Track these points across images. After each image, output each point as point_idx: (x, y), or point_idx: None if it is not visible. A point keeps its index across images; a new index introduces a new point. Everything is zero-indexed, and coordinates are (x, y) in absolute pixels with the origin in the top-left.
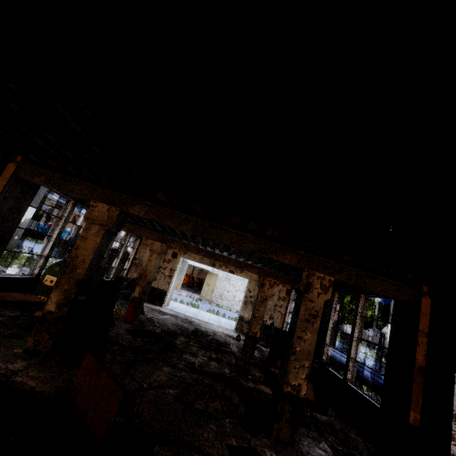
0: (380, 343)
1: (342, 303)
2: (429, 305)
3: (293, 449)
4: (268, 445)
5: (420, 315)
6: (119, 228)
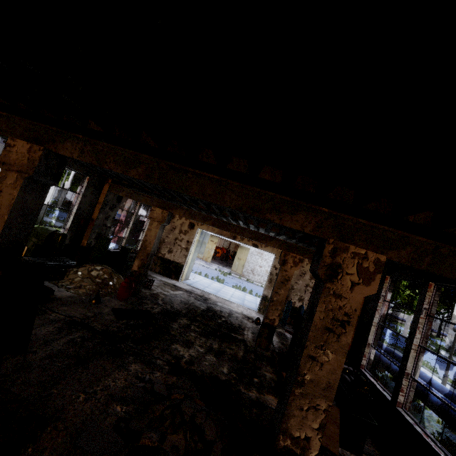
0: (438, 331)
1: (394, 288)
2: None
3: None
4: None
5: None
6: (53, 178)
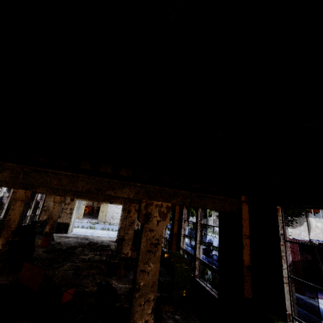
0: None
1: None
2: (178, 208)
3: (126, 278)
4: (115, 279)
5: (175, 213)
6: (32, 200)
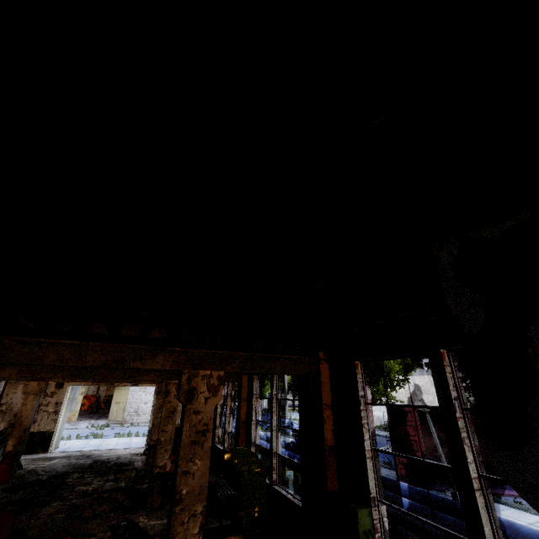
0: None
1: None
2: (247, 380)
3: (164, 509)
4: (143, 514)
5: (242, 389)
6: None
